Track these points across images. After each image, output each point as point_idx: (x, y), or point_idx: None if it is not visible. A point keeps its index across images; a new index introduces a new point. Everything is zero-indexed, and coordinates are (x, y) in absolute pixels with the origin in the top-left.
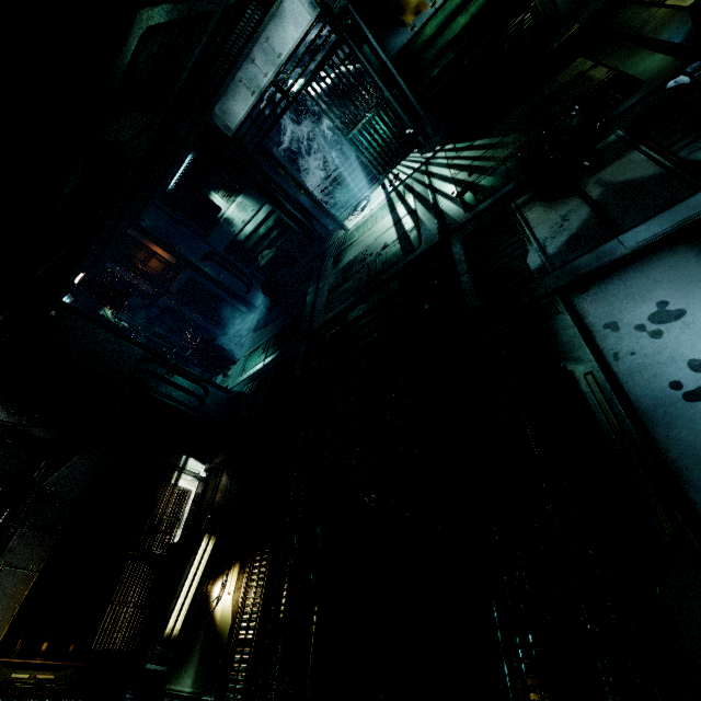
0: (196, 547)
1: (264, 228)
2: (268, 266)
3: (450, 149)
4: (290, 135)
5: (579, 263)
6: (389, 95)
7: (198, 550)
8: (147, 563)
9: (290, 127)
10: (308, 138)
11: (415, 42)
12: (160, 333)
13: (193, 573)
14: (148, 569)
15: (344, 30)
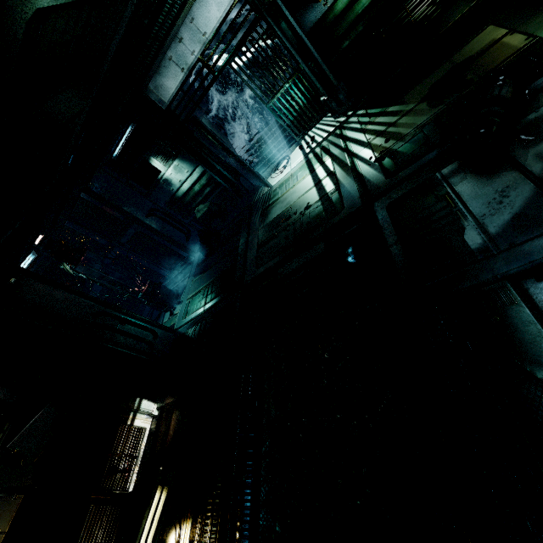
0: (150, 500)
1: (198, 186)
2: (204, 218)
3: (363, 114)
4: (217, 104)
5: (532, 248)
6: (305, 67)
7: (152, 501)
8: (108, 504)
9: (217, 97)
10: (232, 106)
11: (328, 16)
12: (114, 280)
13: (148, 526)
14: (110, 507)
15: (263, 7)
